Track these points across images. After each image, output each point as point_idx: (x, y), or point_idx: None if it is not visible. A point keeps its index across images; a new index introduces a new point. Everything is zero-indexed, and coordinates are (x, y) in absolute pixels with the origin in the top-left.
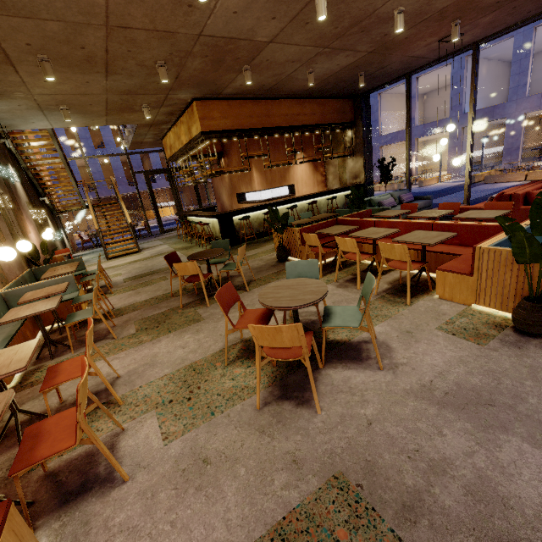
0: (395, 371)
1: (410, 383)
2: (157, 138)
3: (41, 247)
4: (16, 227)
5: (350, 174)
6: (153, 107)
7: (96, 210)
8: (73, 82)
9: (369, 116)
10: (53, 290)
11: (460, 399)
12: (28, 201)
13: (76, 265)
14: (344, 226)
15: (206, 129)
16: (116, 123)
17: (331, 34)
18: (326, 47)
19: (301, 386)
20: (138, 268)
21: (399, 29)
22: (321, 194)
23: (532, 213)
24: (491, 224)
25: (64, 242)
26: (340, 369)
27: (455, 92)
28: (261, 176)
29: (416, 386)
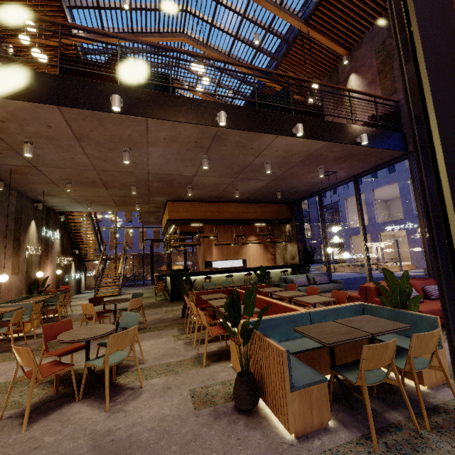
0: (112, 414)
1: (105, 426)
2: (158, 220)
3: (43, 282)
4: (35, 266)
5: (289, 256)
6: (144, 203)
7: (130, 262)
8: (90, 191)
9: (302, 215)
10: (5, 310)
11: (113, 447)
12: (60, 252)
13: (49, 297)
14: (222, 294)
15: (172, 217)
16: (126, 210)
17: (232, 172)
18: (236, 178)
19: (45, 410)
20: (100, 307)
21: (267, 171)
22: (257, 268)
23: (246, 298)
24: (290, 307)
25: (80, 281)
26: (85, 404)
27: (405, 201)
28: (219, 250)
29: (104, 429)
